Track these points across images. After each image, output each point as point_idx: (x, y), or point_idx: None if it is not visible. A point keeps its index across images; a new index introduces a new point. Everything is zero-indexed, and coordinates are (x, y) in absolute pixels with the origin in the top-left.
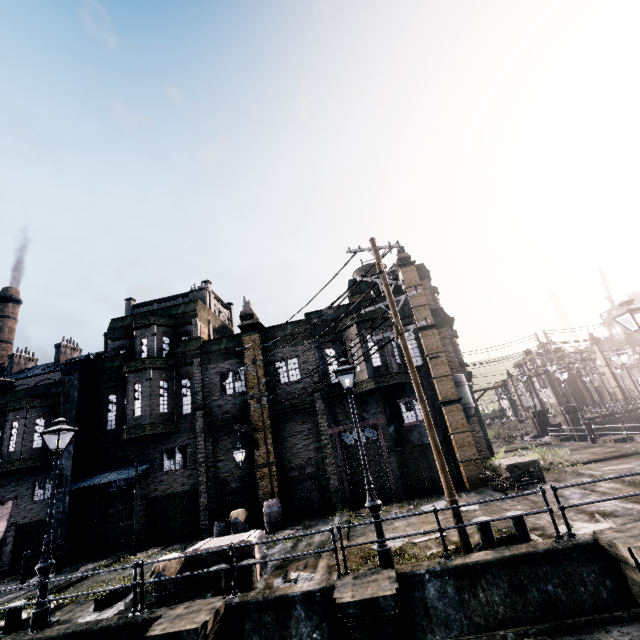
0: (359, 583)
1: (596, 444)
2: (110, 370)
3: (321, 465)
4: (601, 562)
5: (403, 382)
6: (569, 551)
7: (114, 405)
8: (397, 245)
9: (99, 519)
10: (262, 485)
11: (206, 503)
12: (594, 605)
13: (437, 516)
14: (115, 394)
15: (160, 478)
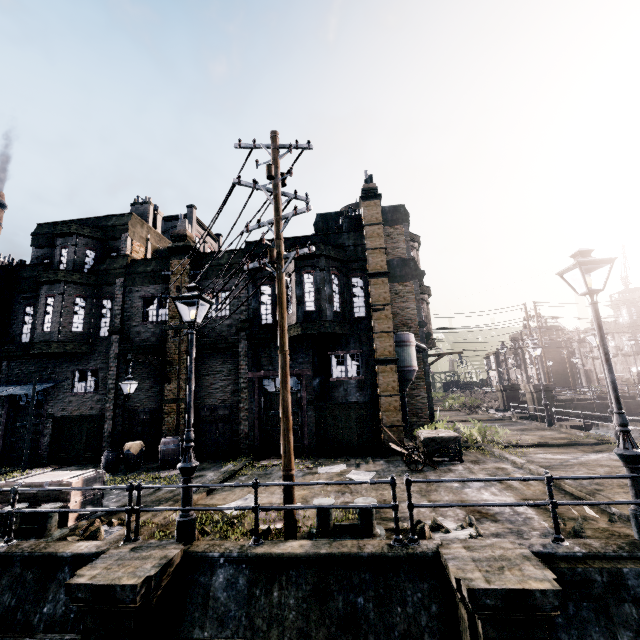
0: (126, 558)
1: (552, 427)
2: (29, 279)
3: (235, 409)
4: (435, 580)
5: (335, 332)
6: (401, 560)
7: (31, 317)
8: (307, 146)
9: (6, 430)
10: (168, 420)
11: (110, 430)
12: (406, 632)
13: (256, 492)
14: (33, 306)
15: (69, 399)
